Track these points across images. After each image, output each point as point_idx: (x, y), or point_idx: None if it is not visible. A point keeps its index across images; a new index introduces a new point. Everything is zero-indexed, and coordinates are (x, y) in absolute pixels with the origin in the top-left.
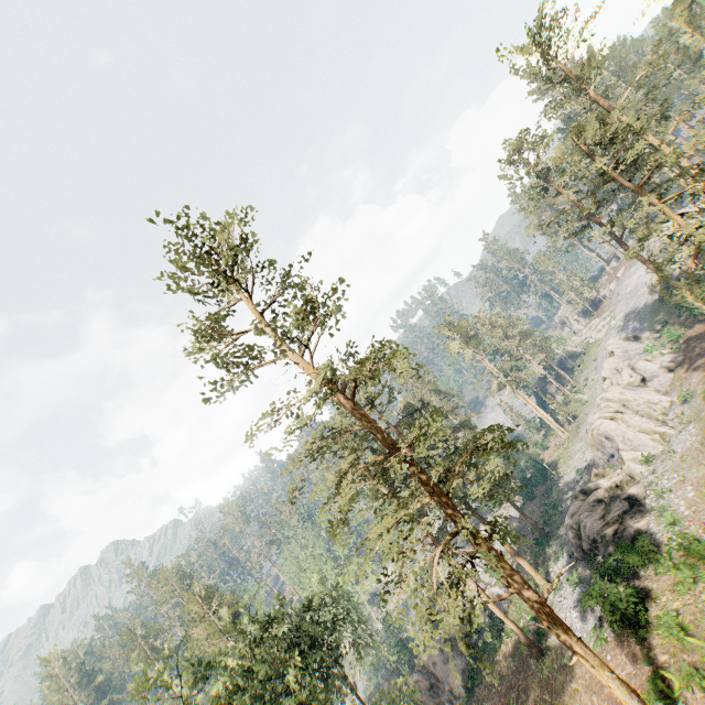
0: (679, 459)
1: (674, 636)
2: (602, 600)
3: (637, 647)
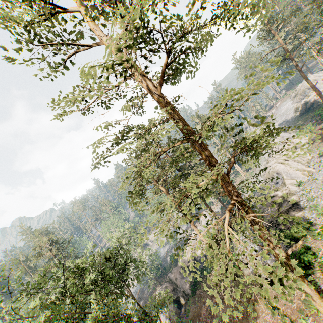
0: (321, 183)
1: None
2: None
3: None
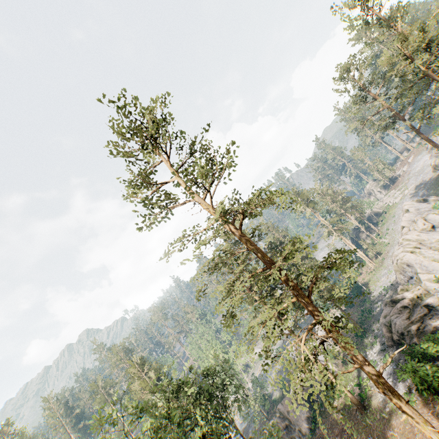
0: None
1: None
2: (412, 375)
3: None
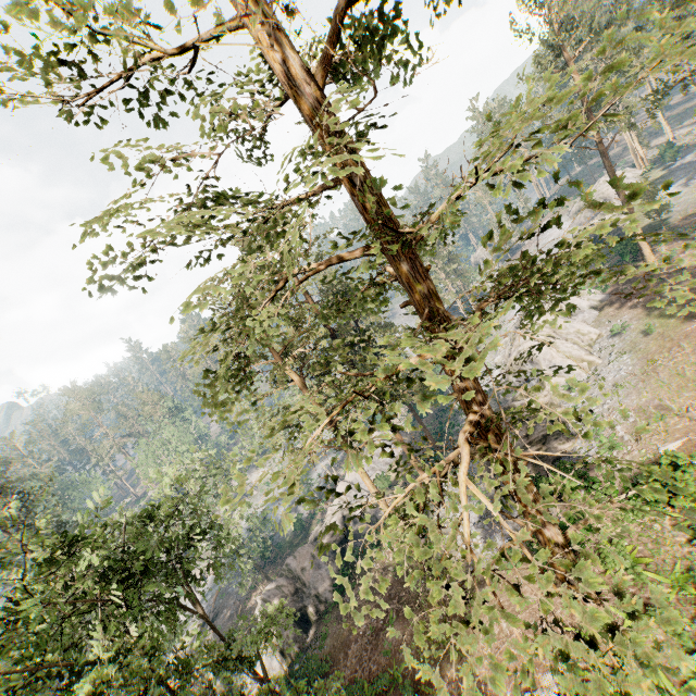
0: (612, 387)
1: (630, 569)
2: None
3: None
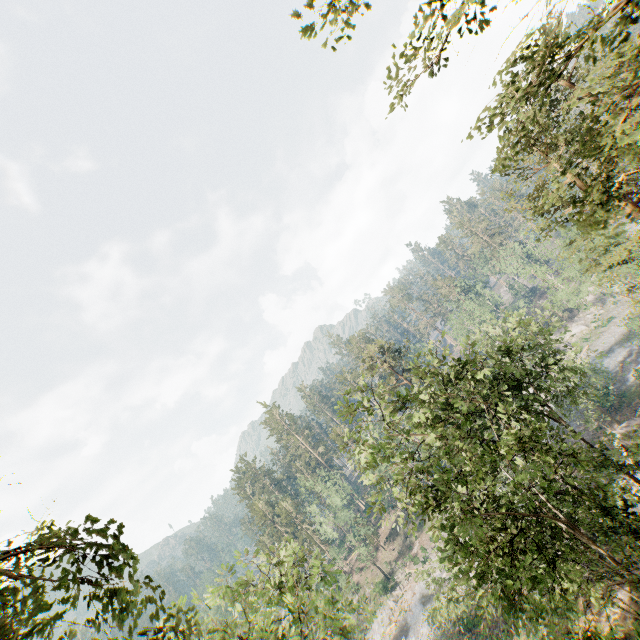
0: None
1: None
2: None
3: None
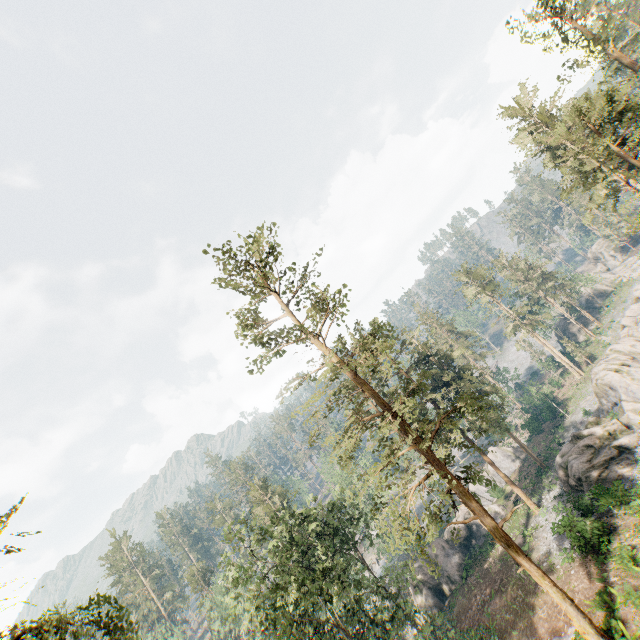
0: None
1: (623, 564)
2: (569, 529)
3: (596, 568)
